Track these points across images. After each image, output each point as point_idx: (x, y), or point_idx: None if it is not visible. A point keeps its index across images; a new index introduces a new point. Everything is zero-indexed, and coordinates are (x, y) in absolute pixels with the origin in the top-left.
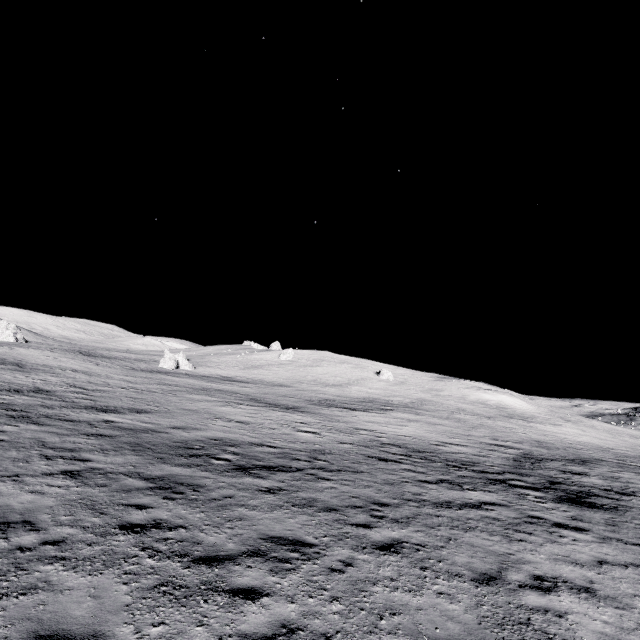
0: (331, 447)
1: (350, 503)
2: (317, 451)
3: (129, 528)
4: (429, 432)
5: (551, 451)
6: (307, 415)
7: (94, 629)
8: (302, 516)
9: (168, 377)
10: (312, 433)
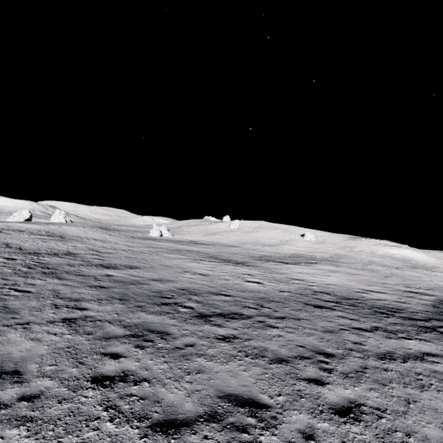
0: (273, 295)
1: (298, 353)
2: (262, 299)
3: (99, 381)
4: (350, 281)
5: None
6: (252, 268)
7: None
8: (255, 368)
9: (155, 242)
10: (257, 283)
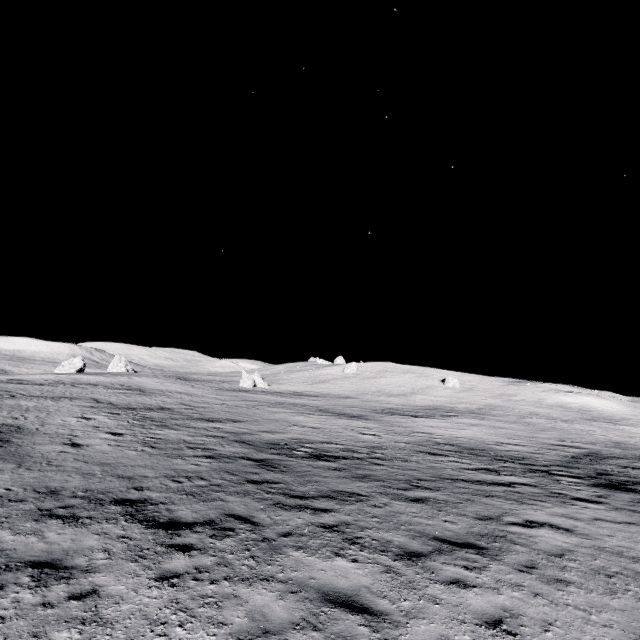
0: (388, 445)
1: (396, 478)
2: (375, 447)
3: (252, 482)
4: (489, 434)
5: (626, 451)
6: (370, 422)
7: (249, 514)
8: (358, 482)
9: (249, 394)
10: (373, 435)
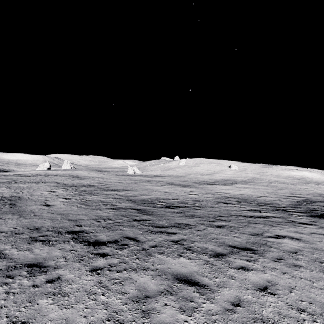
0: (203, 199)
1: (208, 216)
2: (196, 201)
3: (135, 220)
4: (253, 192)
5: None
6: (193, 188)
7: (135, 237)
8: (189, 219)
9: (132, 177)
10: (195, 195)
